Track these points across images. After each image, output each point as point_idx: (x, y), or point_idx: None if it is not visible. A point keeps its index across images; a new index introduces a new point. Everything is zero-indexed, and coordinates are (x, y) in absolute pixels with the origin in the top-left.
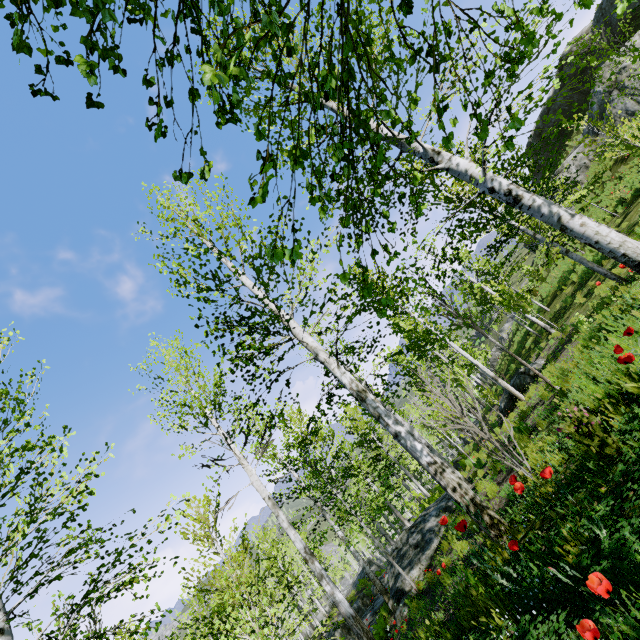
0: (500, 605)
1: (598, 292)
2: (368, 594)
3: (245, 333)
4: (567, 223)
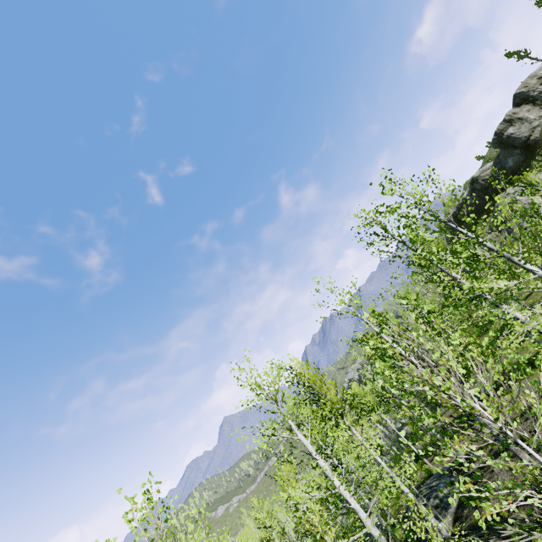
0: None
1: (525, 345)
2: None
3: None
4: None
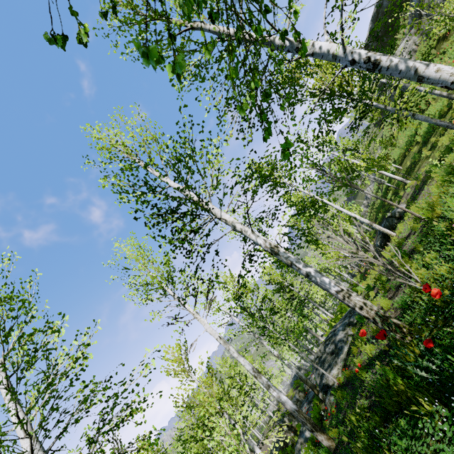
0: (426, 394)
1: (441, 144)
2: (302, 390)
3: (177, 220)
4: (423, 73)
